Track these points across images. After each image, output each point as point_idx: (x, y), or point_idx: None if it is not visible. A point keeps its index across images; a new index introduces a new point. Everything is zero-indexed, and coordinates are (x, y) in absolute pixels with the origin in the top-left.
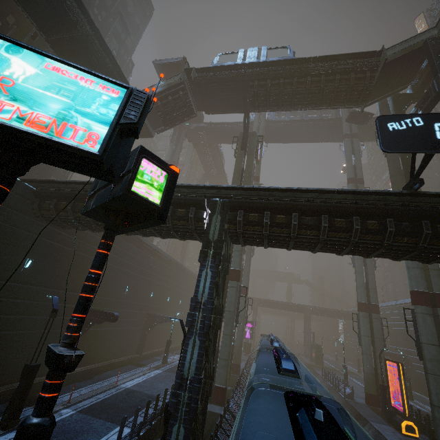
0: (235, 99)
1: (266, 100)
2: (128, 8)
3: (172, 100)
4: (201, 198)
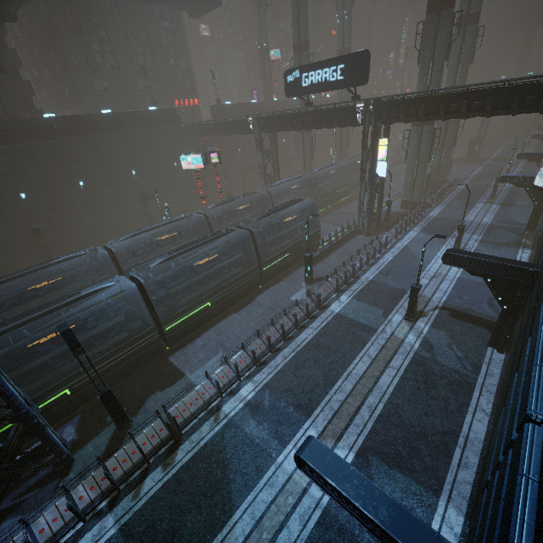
0: None
1: None
2: None
3: None
4: (246, 119)
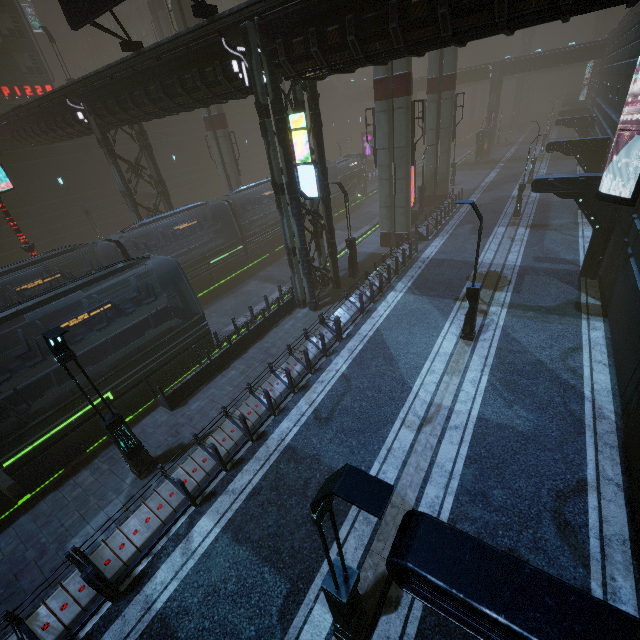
0: None
1: None
2: None
3: None
4: (64, 101)
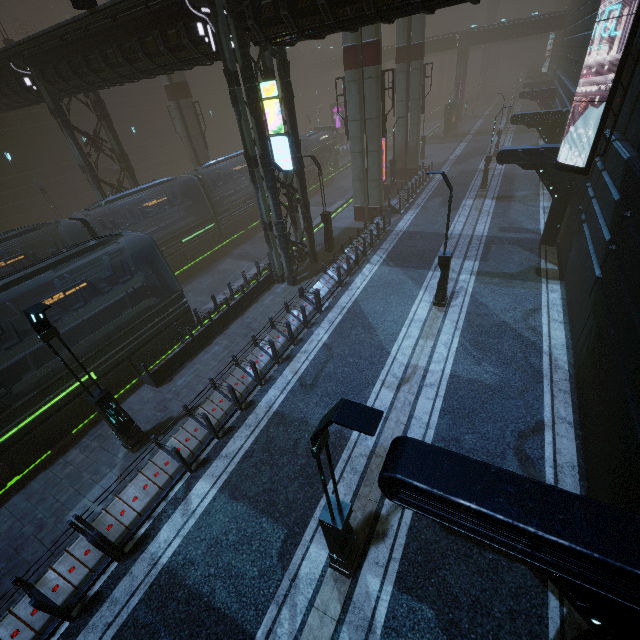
0: None
1: None
2: None
3: None
4: (8, 64)
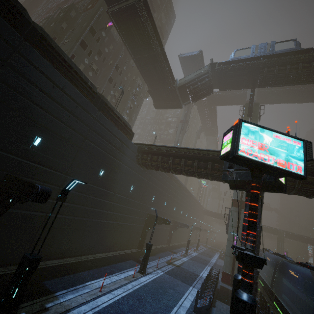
0: (245, 80)
1: (272, 81)
2: (162, 21)
3: (200, 85)
4: None
